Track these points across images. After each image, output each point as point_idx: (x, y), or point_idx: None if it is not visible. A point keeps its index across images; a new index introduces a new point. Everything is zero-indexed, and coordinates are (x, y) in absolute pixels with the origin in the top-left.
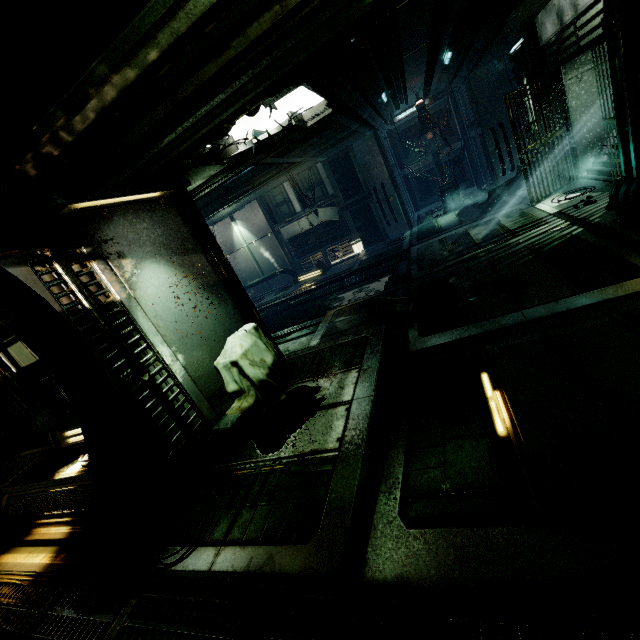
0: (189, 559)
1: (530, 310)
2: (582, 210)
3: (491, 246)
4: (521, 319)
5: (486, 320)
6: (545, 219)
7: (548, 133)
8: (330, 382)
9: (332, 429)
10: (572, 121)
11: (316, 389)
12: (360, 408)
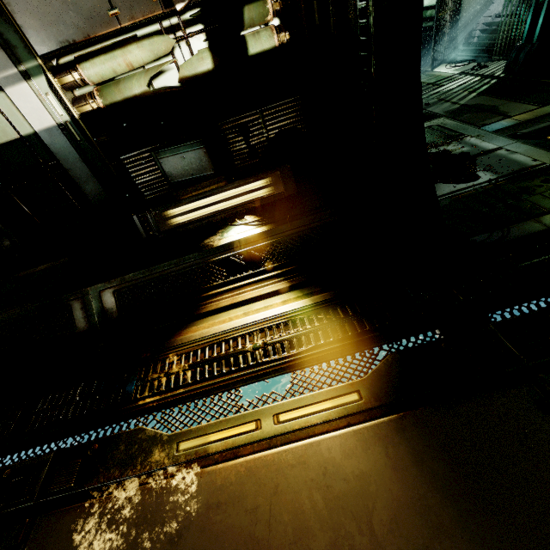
0: (513, 232)
1: (517, 117)
2: (482, 71)
3: (426, 92)
4: (516, 121)
5: (487, 125)
6: (455, 76)
7: (452, 5)
8: (453, 146)
9: (516, 159)
10: (462, 1)
11: (445, 151)
12: (519, 148)
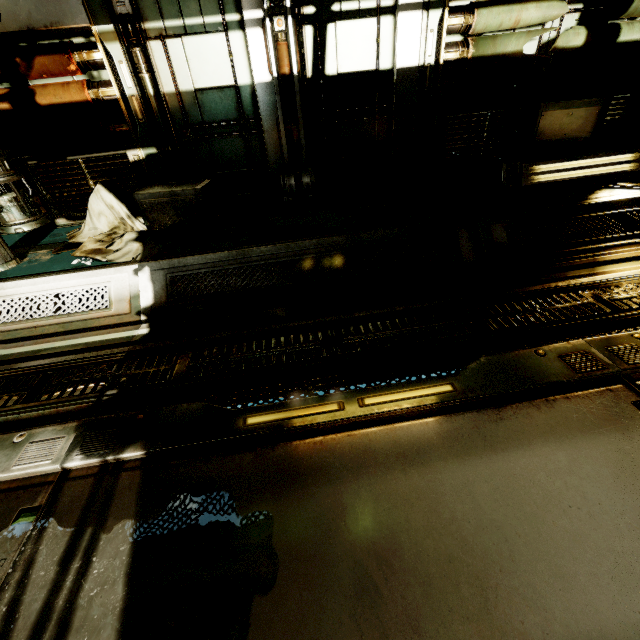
0: None
1: None
2: None
3: None
4: None
5: None
6: None
7: None
8: None
9: None
10: None
11: None
12: None
